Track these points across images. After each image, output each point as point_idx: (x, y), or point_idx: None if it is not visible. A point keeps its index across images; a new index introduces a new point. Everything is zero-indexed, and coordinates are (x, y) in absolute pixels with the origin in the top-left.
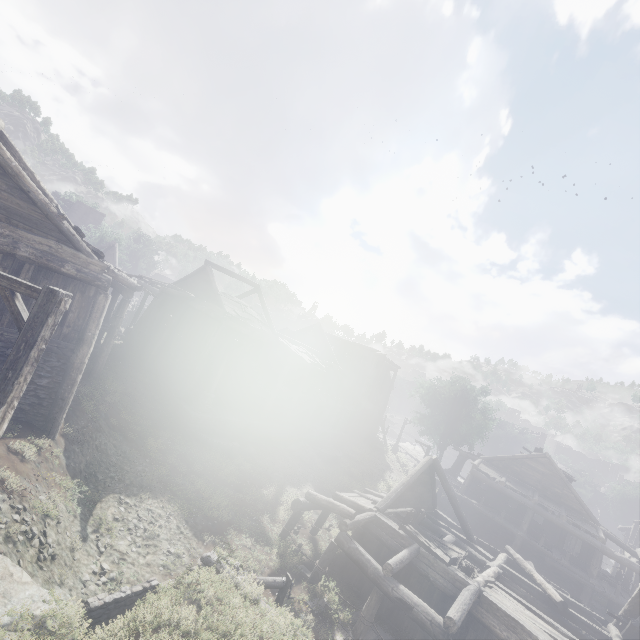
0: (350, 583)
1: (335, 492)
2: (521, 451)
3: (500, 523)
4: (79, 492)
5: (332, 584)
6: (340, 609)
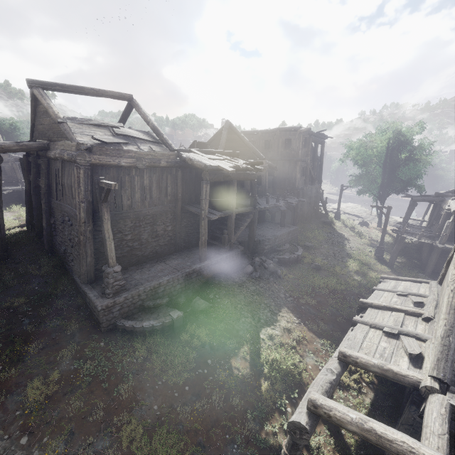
0: None
1: (340, 351)
2: None
3: None
4: None
5: None
6: None
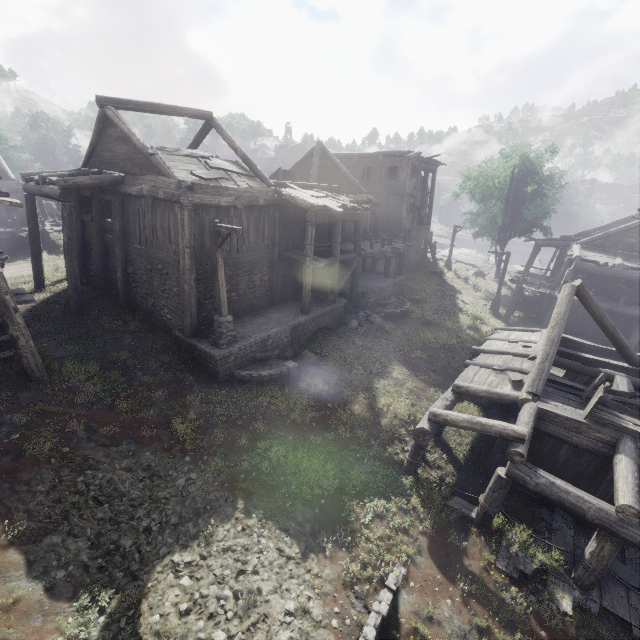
0: (517, 488)
1: (454, 384)
2: (633, 216)
3: (619, 312)
4: (99, 609)
5: (516, 524)
6: (534, 544)
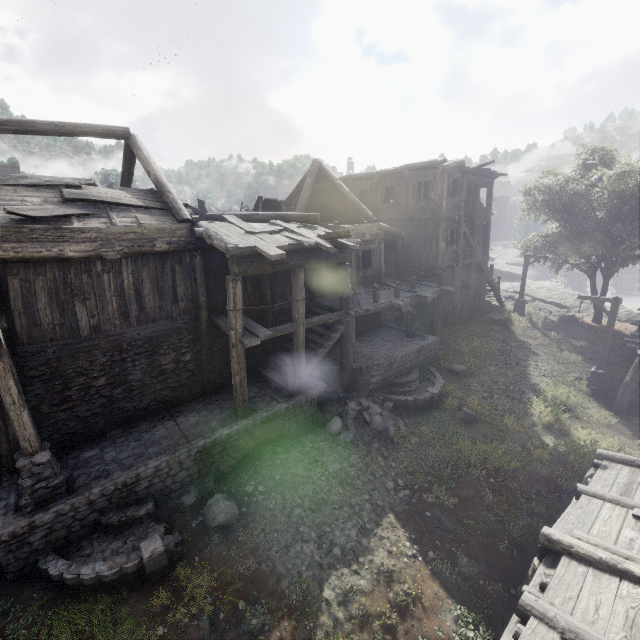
0: None
1: None
2: None
3: None
4: None
5: None
6: None
